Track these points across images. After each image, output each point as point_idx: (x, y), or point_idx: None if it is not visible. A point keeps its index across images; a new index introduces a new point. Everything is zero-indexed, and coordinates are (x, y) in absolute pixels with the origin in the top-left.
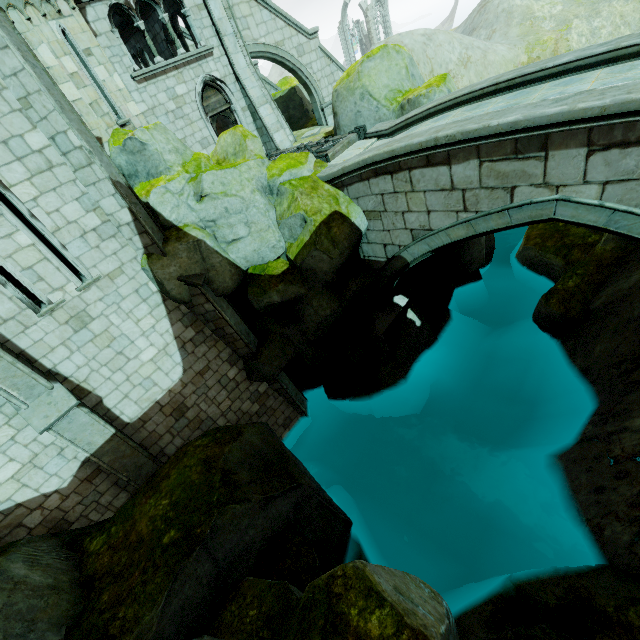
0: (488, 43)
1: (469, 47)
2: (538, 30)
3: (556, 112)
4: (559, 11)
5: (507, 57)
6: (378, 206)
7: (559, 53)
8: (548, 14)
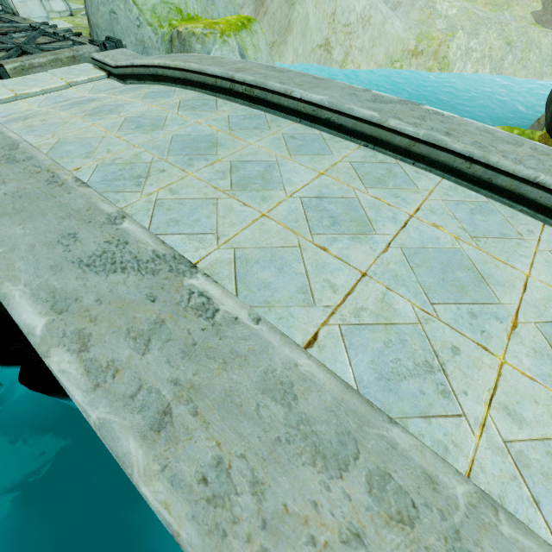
0: (391, 12)
1: (374, 6)
2: (432, 24)
3: (21, 326)
4: (453, 15)
5: (400, 36)
6: None
7: (438, 56)
8: (445, 12)
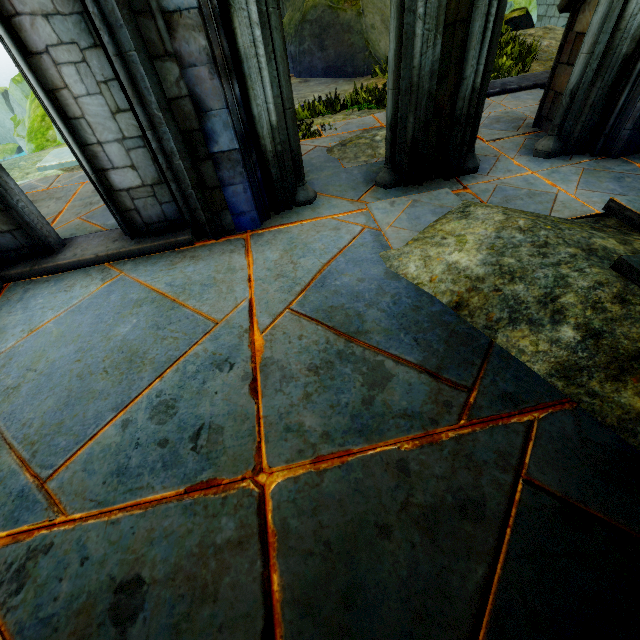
0: None
1: None
2: None
3: None
4: None
5: None
6: (544, 12)
7: None
8: None
